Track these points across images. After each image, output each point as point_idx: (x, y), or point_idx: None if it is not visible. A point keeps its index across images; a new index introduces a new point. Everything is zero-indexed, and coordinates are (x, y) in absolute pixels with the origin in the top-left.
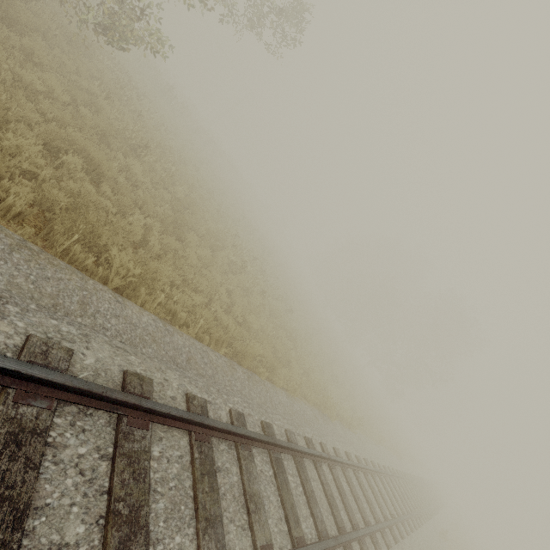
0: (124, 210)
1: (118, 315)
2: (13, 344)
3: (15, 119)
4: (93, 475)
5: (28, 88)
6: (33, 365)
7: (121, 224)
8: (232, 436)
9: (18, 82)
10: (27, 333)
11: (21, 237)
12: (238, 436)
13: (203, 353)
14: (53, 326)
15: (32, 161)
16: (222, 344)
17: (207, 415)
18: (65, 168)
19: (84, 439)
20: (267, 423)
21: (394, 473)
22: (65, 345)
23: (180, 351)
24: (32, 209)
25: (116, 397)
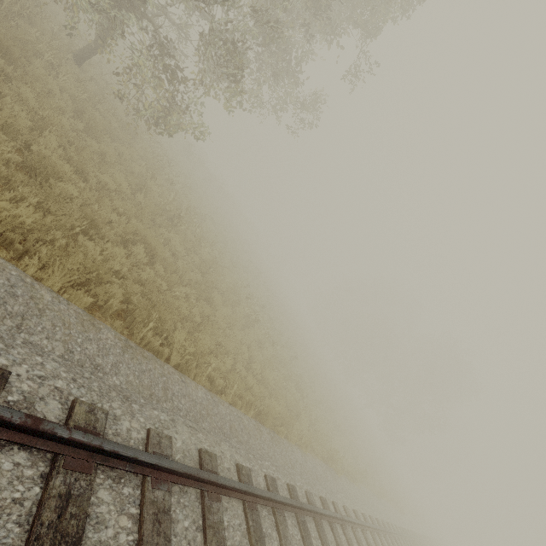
0: (171, 285)
1: (184, 395)
2: (141, 438)
3: (103, 223)
4: (195, 545)
5: (104, 187)
6: (162, 458)
7: (176, 304)
8: (271, 502)
9: (97, 183)
10: (146, 427)
11: (124, 337)
12: (275, 502)
13: (239, 419)
14: (157, 417)
15: (118, 261)
16: (250, 407)
17: (252, 483)
18: (133, 257)
19: (186, 514)
20: (292, 485)
21: (398, 530)
22: (165, 432)
23: (224, 420)
24: (122, 305)
25: (204, 477)
